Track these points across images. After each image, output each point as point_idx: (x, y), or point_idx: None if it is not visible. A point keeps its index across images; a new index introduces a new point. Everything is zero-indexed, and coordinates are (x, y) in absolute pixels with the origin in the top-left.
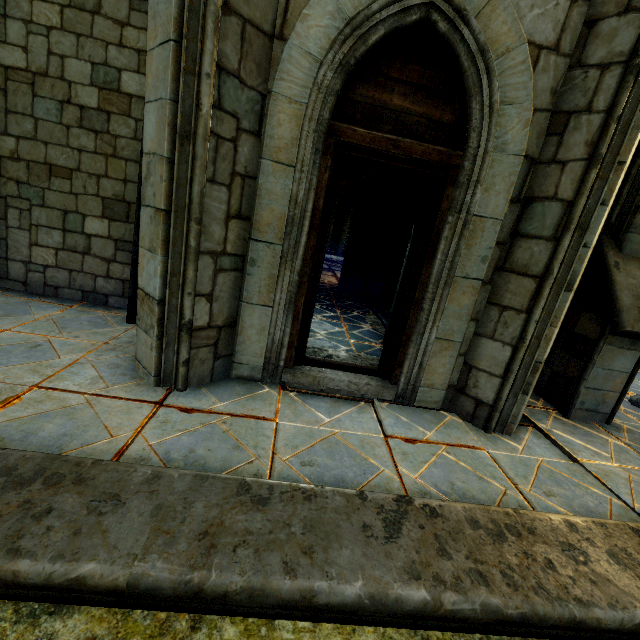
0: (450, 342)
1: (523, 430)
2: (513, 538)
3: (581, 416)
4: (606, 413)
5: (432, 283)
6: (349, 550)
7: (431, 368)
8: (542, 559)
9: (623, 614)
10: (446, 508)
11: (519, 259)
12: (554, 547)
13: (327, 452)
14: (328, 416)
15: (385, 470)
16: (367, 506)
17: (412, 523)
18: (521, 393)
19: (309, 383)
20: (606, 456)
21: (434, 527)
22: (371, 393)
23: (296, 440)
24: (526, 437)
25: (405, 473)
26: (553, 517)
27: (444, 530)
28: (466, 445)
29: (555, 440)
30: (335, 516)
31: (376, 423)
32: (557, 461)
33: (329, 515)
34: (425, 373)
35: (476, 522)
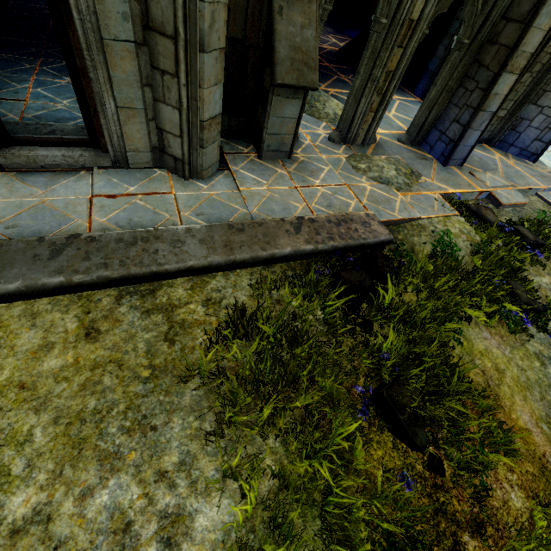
0: (134, 110)
1: (219, 174)
2: (142, 243)
3: (270, 156)
4: (287, 151)
5: (85, 49)
6: (18, 269)
7: (129, 135)
8: (153, 250)
9: (181, 265)
10: (104, 236)
11: (156, 16)
12: (166, 243)
13: (32, 216)
14: (44, 189)
15: (79, 220)
16: (42, 245)
17: (73, 248)
18: (200, 148)
19: (26, 162)
20: (264, 183)
21: (88, 247)
22: (89, 163)
23: (5, 212)
24: (217, 179)
25: (96, 220)
26: (180, 228)
27: (95, 248)
28: (159, 192)
29: (235, 178)
30: (14, 254)
31: (89, 187)
32: (225, 192)
33: (9, 255)
34: (126, 140)
35: (122, 240)
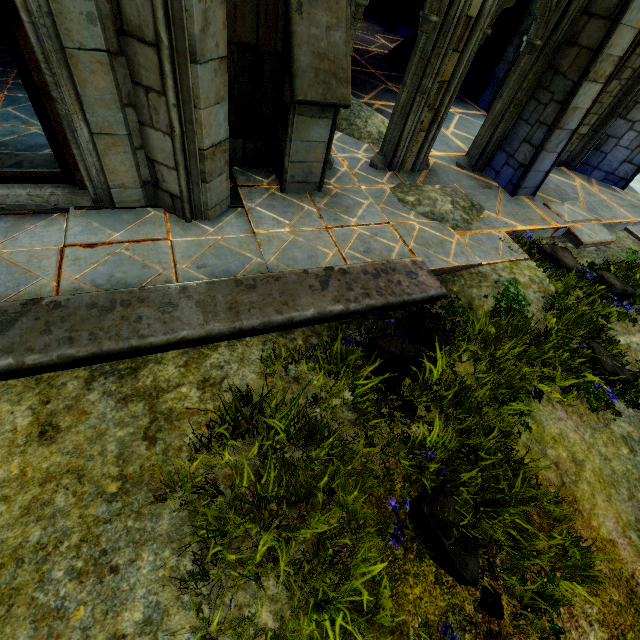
0: (114, 137)
1: (230, 212)
2: (121, 309)
3: (295, 189)
4: (316, 182)
5: (42, 61)
6: None
7: (111, 168)
8: (135, 318)
9: (171, 336)
10: (73, 300)
11: (131, 17)
12: (153, 308)
13: None
14: (3, 237)
15: (44, 279)
16: None
17: (29, 318)
18: (202, 182)
19: None
20: (286, 224)
21: (50, 316)
22: (64, 203)
23: None
24: (227, 219)
25: (66, 277)
26: (173, 286)
27: (59, 317)
28: (151, 239)
29: (249, 218)
30: None
31: (62, 234)
32: (236, 237)
33: None
34: (107, 174)
35: (95, 305)
